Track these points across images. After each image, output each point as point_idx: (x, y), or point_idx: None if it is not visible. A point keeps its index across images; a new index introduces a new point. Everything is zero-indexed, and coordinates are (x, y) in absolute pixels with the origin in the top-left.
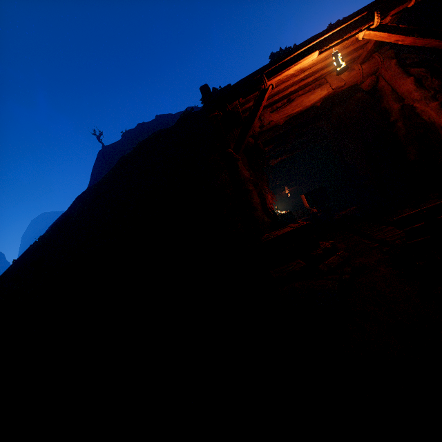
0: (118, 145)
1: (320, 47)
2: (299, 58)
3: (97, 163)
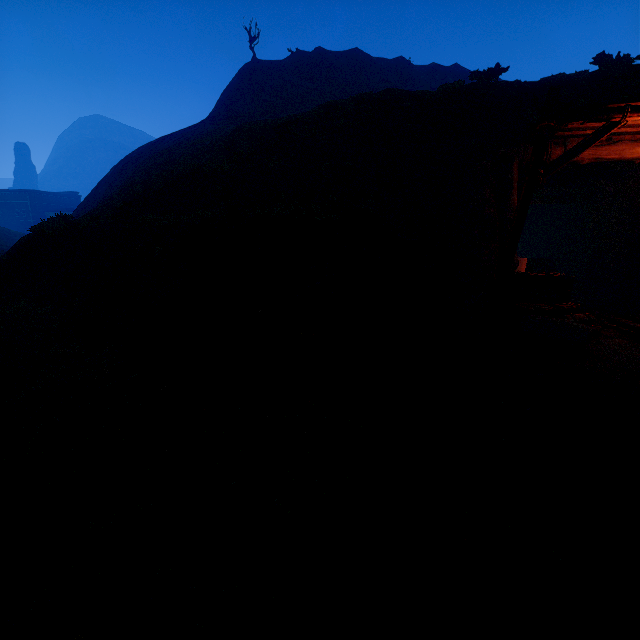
0: (278, 68)
1: None
2: None
3: (238, 81)
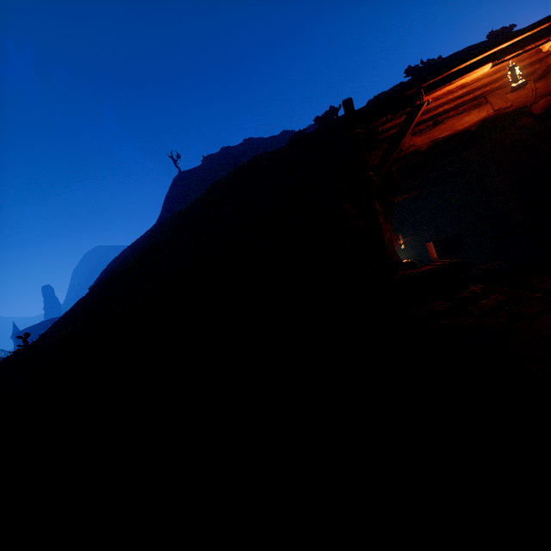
0: (197, 171)
1: (495, 59)
2: (466, 71)
3: (172, 191)
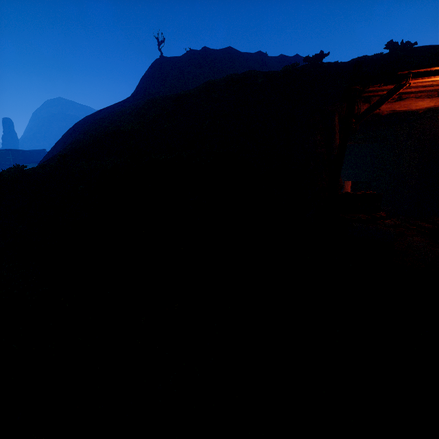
0: (177, 61)
1: None
2: None
3: (151, 71)
